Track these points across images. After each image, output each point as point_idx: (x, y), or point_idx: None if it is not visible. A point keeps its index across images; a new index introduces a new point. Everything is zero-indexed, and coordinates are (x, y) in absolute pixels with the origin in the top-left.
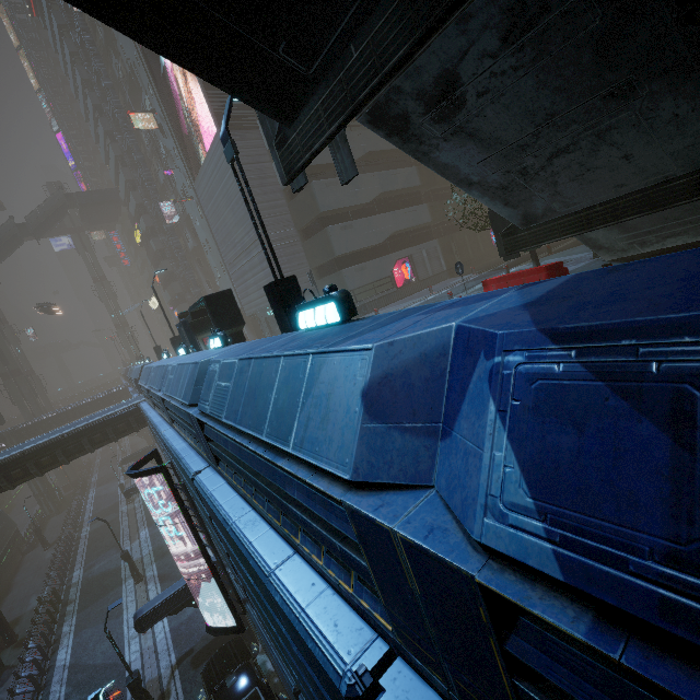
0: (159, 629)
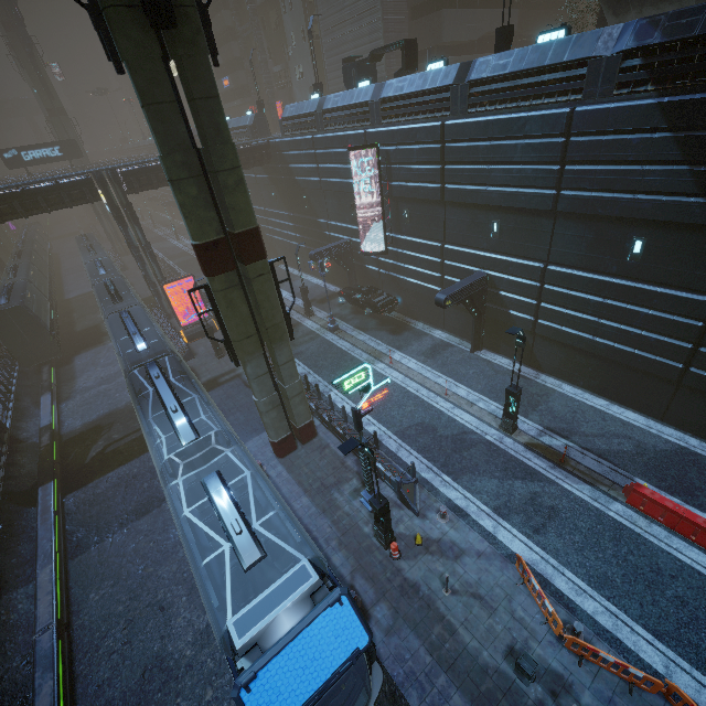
0: (284, 295)
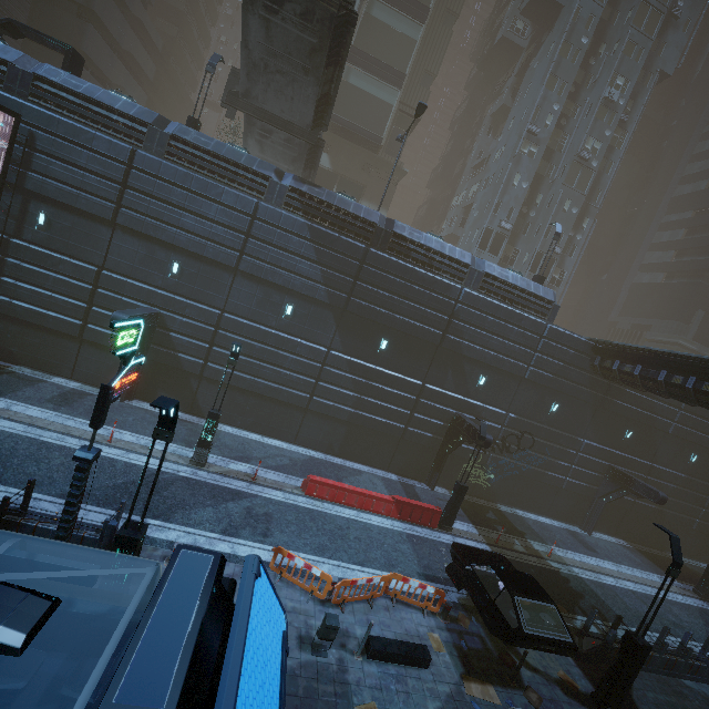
0: None
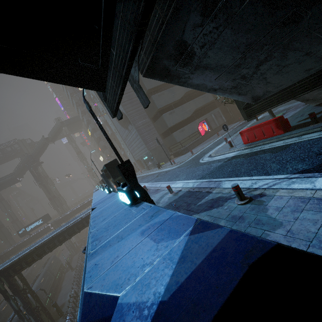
0: None
